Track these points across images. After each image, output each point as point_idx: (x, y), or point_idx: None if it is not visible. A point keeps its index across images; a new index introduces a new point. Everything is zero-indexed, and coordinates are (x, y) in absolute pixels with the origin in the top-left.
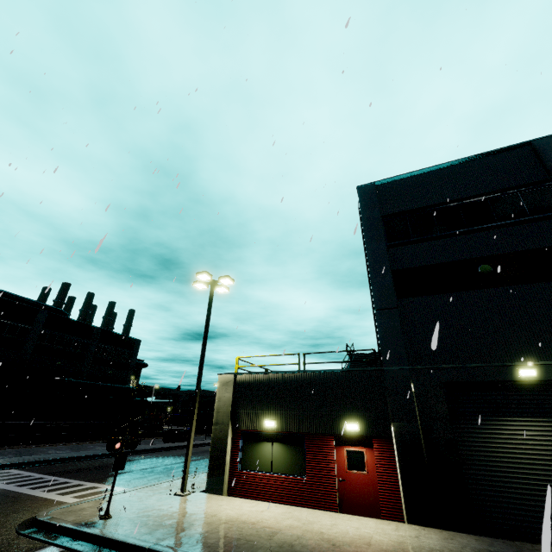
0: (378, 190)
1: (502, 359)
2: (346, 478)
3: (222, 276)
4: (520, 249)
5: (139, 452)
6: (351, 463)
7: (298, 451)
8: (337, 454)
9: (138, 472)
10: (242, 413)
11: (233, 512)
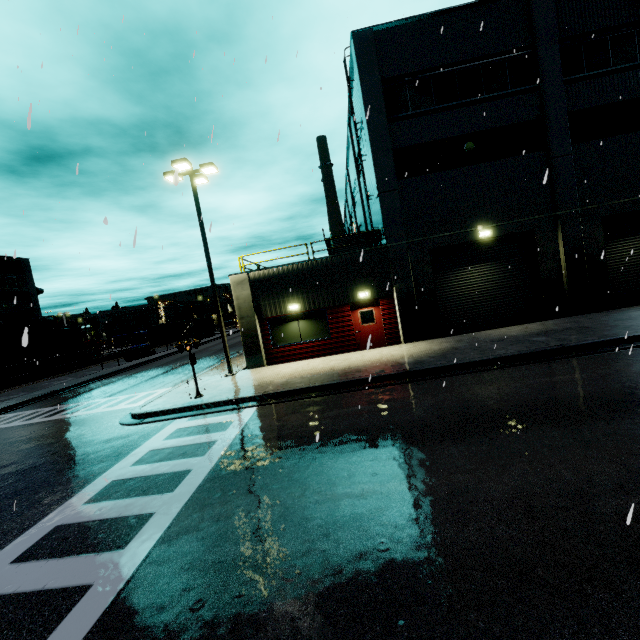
0: (375, 39)
1: (471, 226)
2: (361, 330)
3: (205, 164)
4: (497, 126)
5: (119, 372)
6: (364, 320)
7: (322, 322)
8: (353, 317)
9: (151, 380)
10: (264, 305)
11: (289, 370)
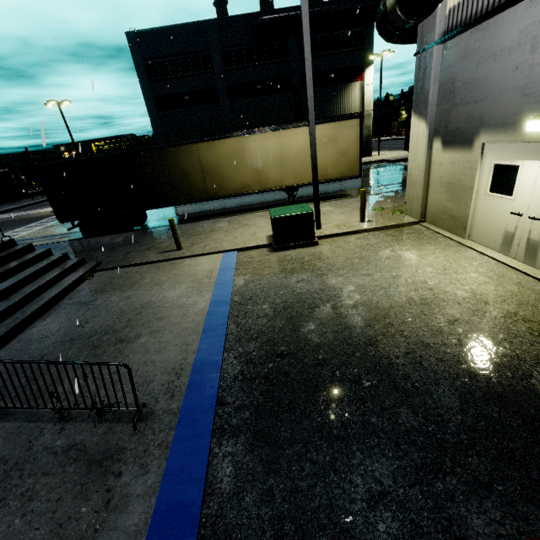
0: (138, 37)
1: (192, 136)
2: None
3: (63, 100)
4: (199, 89)
5: (45, 201)
6: None
7: None
8: None
9: None
10: None
11: None
